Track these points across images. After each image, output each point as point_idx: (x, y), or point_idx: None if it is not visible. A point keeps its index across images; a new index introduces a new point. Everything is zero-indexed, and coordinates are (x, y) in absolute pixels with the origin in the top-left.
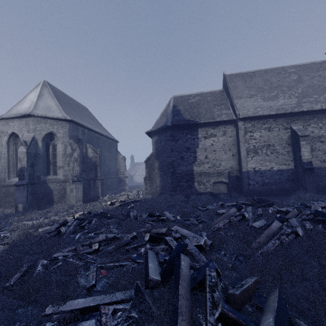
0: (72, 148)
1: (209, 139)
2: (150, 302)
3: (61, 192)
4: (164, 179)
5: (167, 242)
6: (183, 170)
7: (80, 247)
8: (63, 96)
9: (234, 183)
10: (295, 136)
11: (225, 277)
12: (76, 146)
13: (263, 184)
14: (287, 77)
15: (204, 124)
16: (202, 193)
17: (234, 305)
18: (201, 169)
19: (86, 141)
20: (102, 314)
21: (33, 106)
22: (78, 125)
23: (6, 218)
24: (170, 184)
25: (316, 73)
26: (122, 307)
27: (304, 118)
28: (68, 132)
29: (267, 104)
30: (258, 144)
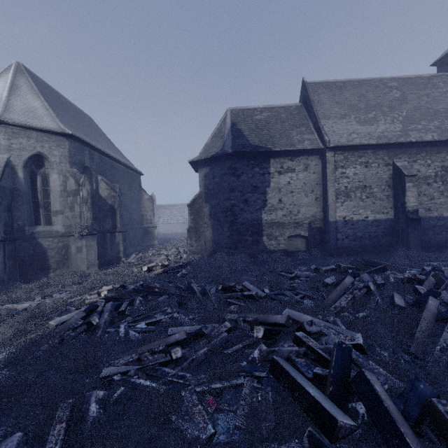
0: (77, 182)
1: (284, 176)
2: None
3: (61, 252)
4: (218, 231)
5: (302, 341)
6: (248, 219)
7: (148, 355)
8: (52, 93)
9: (316, 237)
10: (399, 175)
11: None
12: (85, 179)
13: (354, 238)
14: (388, 94)
15: (278, 153)
16: (274, 251)
17: None
18: (273, 218)
19: (97, 171)
20: None
21: (3, 105)
22: (83, 144)
23: None
24: (228, 238)
25: (423, 90)
26: None
27: (410, 151)
28: (67, 155)
29: (364, 129)
30: (351, 184)
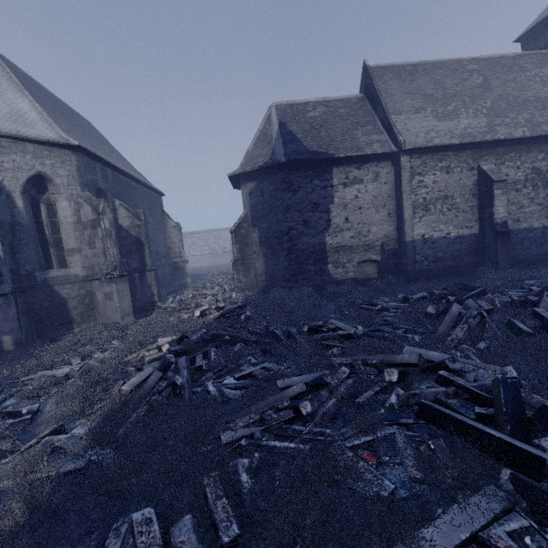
0: (95, 210)
1: (350, 188)
2: None
3: (84, 301)
4: (272, 262)
5: (449, 380)
6: (309, 244)
7: (272, 414)
8: (38, 88)
9: (390, 260)
10: (486, 181)
11: None
12: (105, 206)
13: (434, 259)
14: (468, 79)
15: (342, 160)
16: (341, 281)
17: None
18: (339, 241)
19: (113, 193)
20: None
21: None
22: (93, 159)
23: None
24: (285, 269)
25: (508, 74)
26: (519, 527)
27: (497, 152)
28: (76, 175)
29: (444, 125)
30: (430, 195)
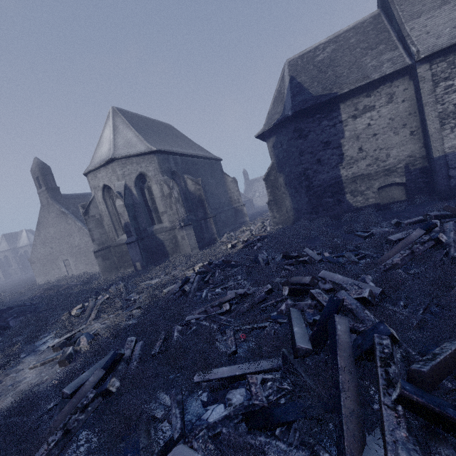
0: (168, 187)
1: (361, 118)
2: (303, 374)
3: (172, 241)
4: (296, 199)
5: (314, 296)
6: (324, 179)
7: (210, 308)
8: (139, 119)
9: (418, 180)
10: None
11: (407, 341)
12: (173, 183)
13: None
14: None
15: (348, 94)
16: (362, 208)
17: (421, 384)
18: (355, 172)
19: (182, 172)
20: (250, 383)
21: (113, 146)
22: (167, 154)
23: (129, 279)
24: (307, 204)
25: None
26: (271, 377)
27: None
28: (158, 168)
29: None
30: None
